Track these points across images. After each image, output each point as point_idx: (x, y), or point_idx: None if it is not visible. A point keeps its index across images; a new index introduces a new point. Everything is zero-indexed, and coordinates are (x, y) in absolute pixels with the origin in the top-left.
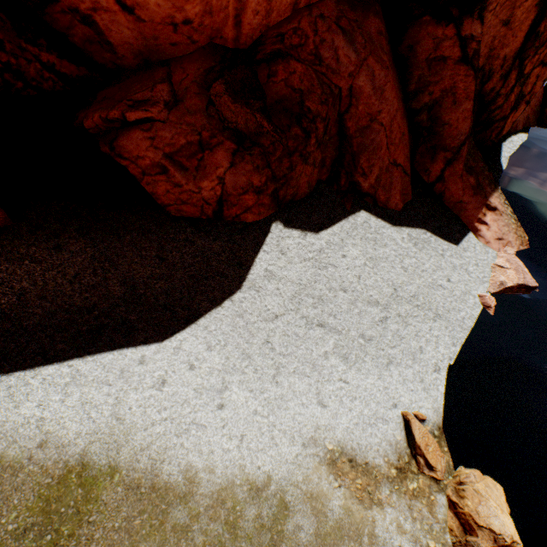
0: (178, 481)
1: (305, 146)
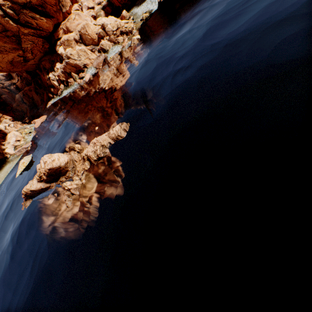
0: (137, 13)
1: None
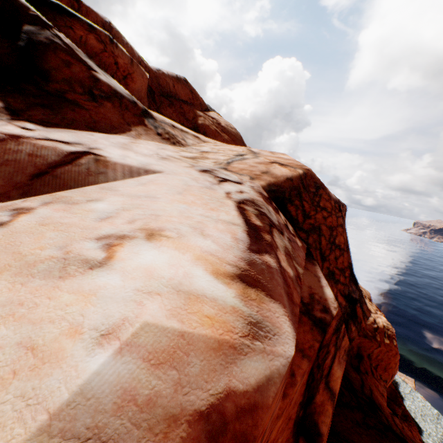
0: None
1: (402, 401)
